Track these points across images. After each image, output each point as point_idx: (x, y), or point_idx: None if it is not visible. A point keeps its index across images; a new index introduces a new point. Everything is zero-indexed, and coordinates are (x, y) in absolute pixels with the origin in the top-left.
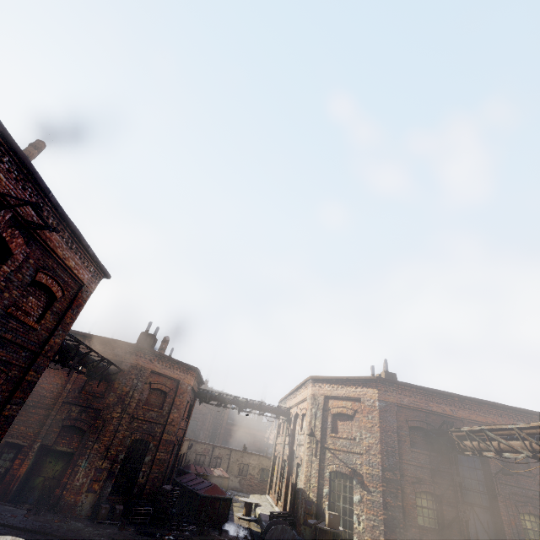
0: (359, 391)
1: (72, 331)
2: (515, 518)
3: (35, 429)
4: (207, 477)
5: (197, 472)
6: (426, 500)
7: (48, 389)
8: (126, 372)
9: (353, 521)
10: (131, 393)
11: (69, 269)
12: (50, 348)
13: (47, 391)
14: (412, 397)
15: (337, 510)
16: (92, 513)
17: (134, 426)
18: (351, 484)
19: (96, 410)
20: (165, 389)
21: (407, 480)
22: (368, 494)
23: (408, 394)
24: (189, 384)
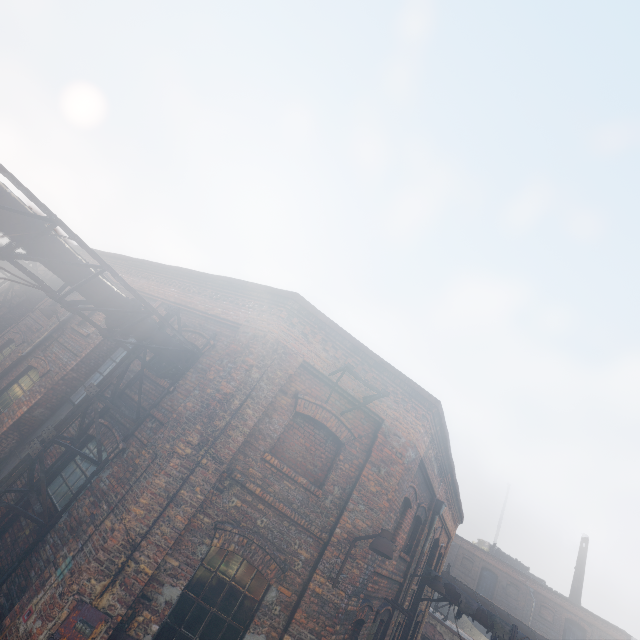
0: None
1: None
2: (2, 341)
3: None
4: None
5: None
6: None
7: None
8: None
9: None
10: None
11: None
12: None
13: None
14: None
15: None
16: None
17: None
18: None
19: None
20: None
21: None
22: None
23: None
24: None
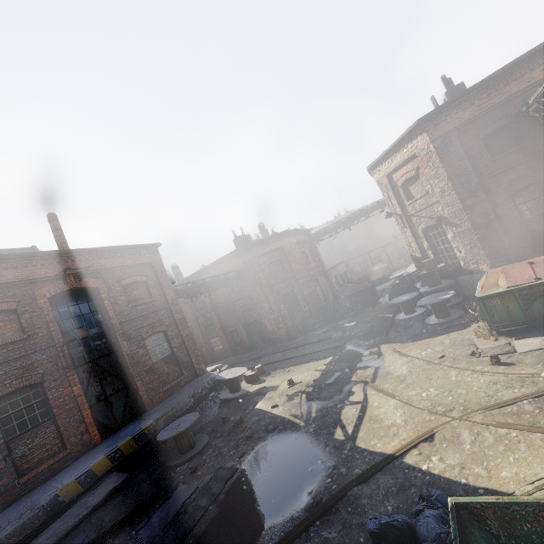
0: (411, 148)
1: (201, 270)
2: None
3: (234, 320)
4: (369, 276)
5: (358, 278)
6: (529, 194)
7: (221, 302)
8: (244, 269)
9: (455, 253)
10: (257, 277)
11: (133, 265)
12: (172, 301)
13: (222, 303)
14: (474, 104)
15: (441, 252)
16: (290, 336)
17: (276, 290)
18: (442, 229)
19: (249, 296)
20: (276, 259)
21: (496, 192)
22: (456, 228)
23: (468, 104)
24: (290, 244)
